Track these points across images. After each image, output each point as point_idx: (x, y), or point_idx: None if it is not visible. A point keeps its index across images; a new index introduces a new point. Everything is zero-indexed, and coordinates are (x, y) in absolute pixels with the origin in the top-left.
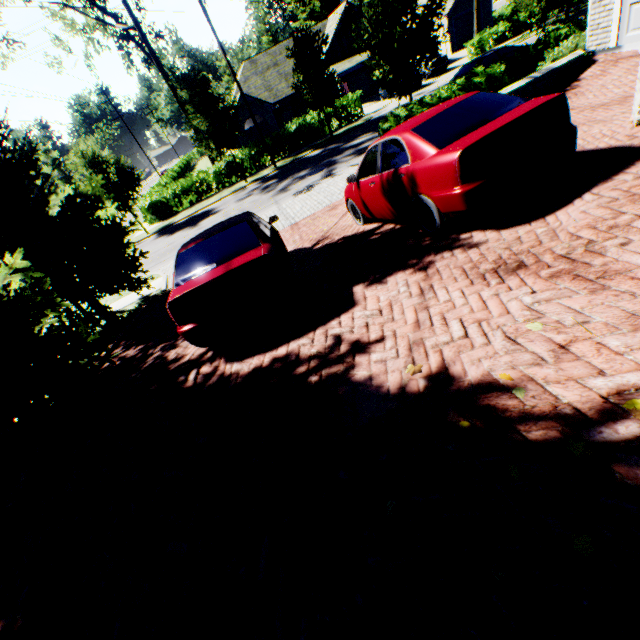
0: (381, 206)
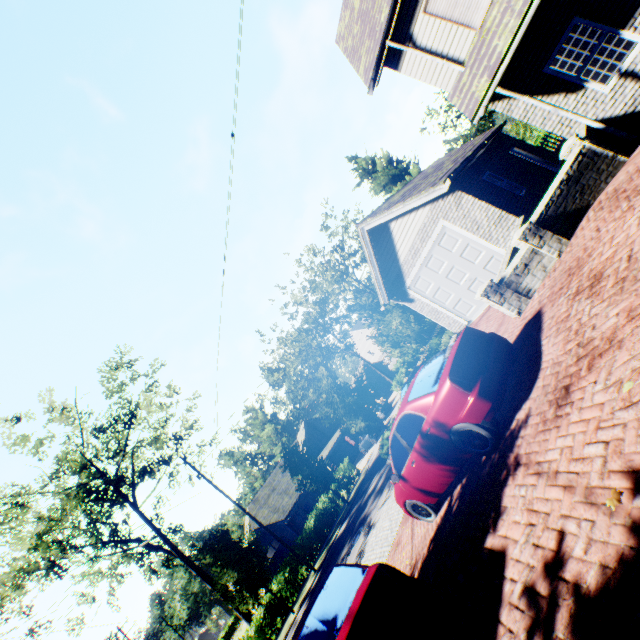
0: (434, 473)
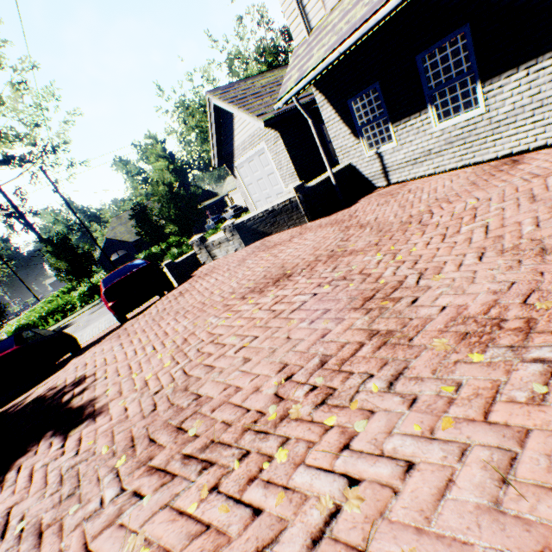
0: None
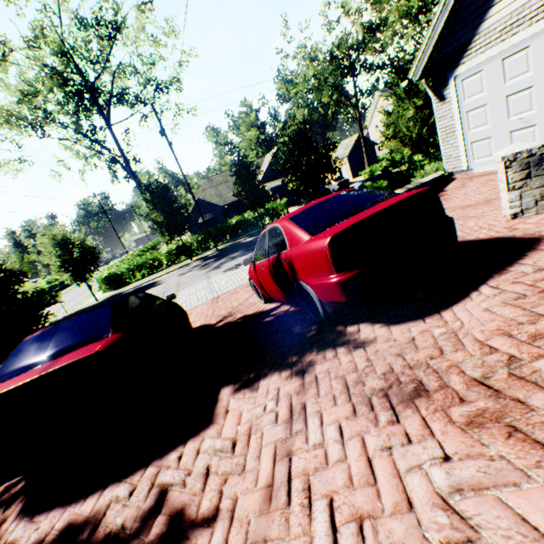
0: (273, 288)
